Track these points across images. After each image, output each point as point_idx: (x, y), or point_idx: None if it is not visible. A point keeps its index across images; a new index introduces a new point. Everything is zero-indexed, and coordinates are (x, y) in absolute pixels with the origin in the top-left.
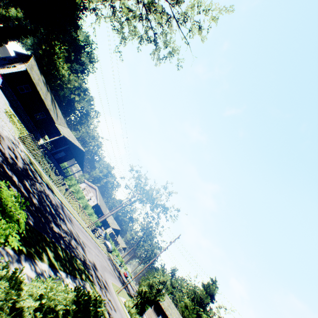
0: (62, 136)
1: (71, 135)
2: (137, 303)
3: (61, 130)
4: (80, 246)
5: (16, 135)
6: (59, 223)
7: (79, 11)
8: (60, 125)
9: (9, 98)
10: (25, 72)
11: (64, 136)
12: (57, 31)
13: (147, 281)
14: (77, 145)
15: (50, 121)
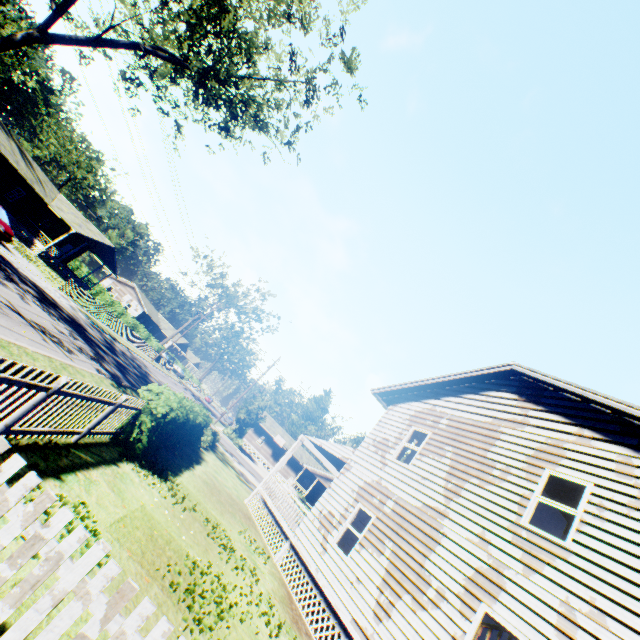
0: (74, 232)
1: (79, 218)
2: (236, 430)
3: (67, 221)
4: None
5: (52, 285)
6: (152, 380)
7: None
8: (53, 200)
9: None
10: None
11: (78, 233)
12: None
13: (245, 409)
14: (102, 241)
15: (36, 200)
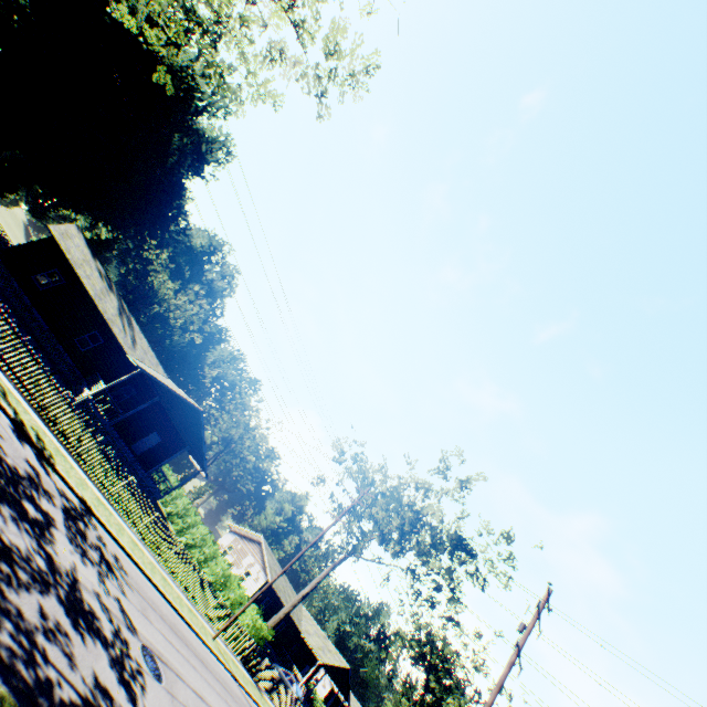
0: (138, 372)
1: (169, 382)
2: None
3: (136, 361)
4: (108, 649)
5: None
6: None
7: (180, 166)
8: (143, 362)
9: (19, 313)
10: (50, 242)
11: (142, 369)
12: (150, 223)
13: None
14: (180, 394)
15: (116, 354)
